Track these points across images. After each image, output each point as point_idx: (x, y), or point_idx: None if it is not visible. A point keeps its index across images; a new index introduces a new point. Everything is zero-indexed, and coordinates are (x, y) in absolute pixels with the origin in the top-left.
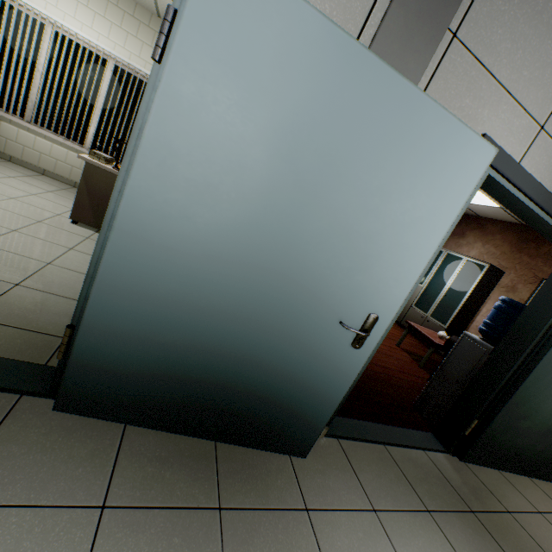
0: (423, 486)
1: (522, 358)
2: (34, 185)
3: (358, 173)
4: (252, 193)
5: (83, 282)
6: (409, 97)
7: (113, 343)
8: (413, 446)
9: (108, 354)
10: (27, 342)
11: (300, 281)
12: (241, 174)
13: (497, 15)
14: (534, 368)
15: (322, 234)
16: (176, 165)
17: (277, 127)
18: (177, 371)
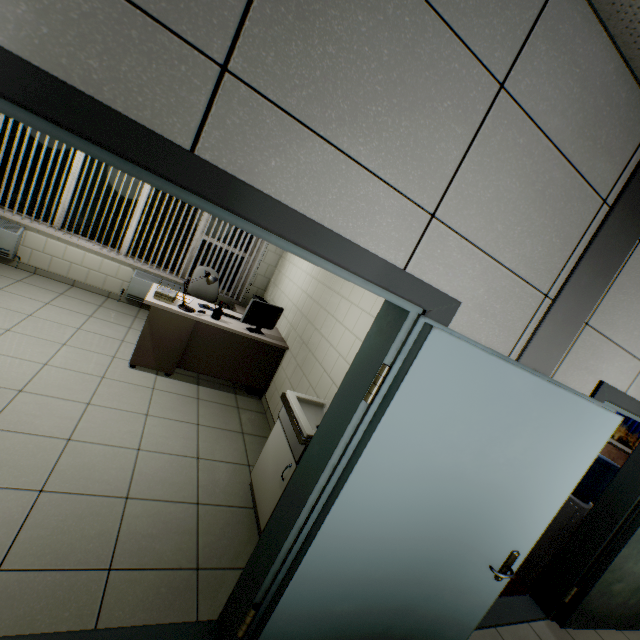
0: None
1: (616, 527)
2: (72, 309)
3: (516, 455)
4: (432, 486)
5: (177, 469)
6: (561, 398)
7: (297, 620)
8: (519, 621)
9: (290, 630)
10: (170, 589)
11: (460, 539)
12: (426, 475)
13: (618, 303)
14: (629, 539)
15: (482, 502)
16: (377, 480)
17: (459, 438)
18: (346, 630)
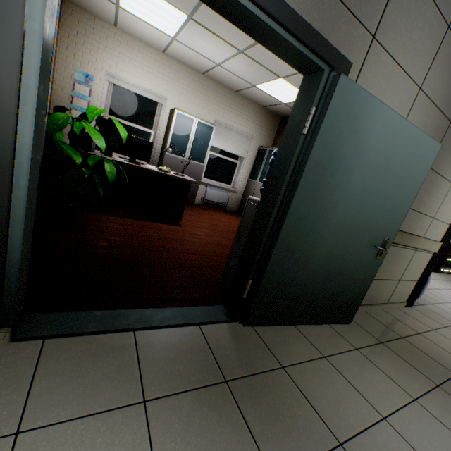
0: (164, 368)
1: (279, 202)
2: None
3: None
4: None
5: None
6: None
7: None
8: (182, 324)
9: None
10: None
11: None
12: None
13: None
14: (289, 209)
15: None
16: None
17: None
18: None
